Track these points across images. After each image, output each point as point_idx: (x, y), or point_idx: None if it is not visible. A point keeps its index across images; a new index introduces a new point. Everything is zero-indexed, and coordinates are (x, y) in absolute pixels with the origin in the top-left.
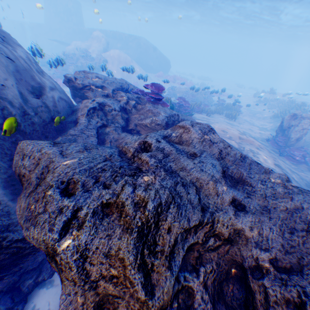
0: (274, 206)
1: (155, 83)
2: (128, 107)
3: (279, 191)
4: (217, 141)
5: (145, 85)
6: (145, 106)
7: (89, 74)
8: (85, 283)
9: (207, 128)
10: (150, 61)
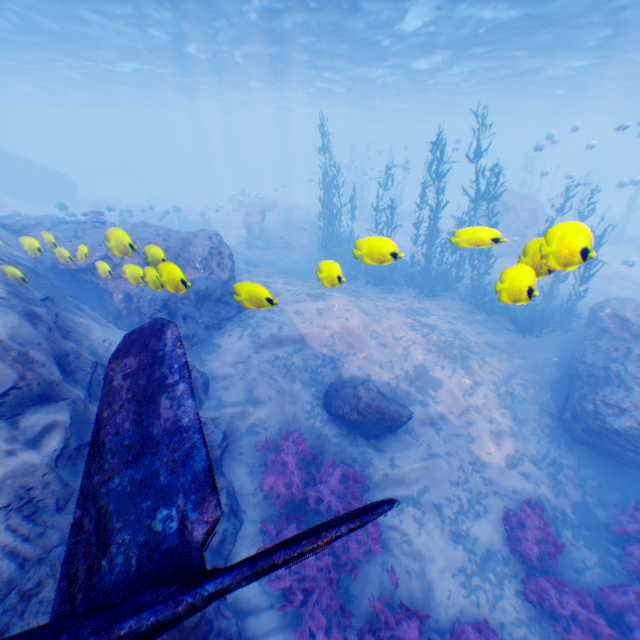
0: (181, 239)
1: (94, 211)
2: (80, 234)
3: (184, 235)
4: (154, 227)
5: (86, 214)
6: (96, 230)
7: (18, 216)
8: (121, 259)
9: (146, 222)
10: (29, 184)
